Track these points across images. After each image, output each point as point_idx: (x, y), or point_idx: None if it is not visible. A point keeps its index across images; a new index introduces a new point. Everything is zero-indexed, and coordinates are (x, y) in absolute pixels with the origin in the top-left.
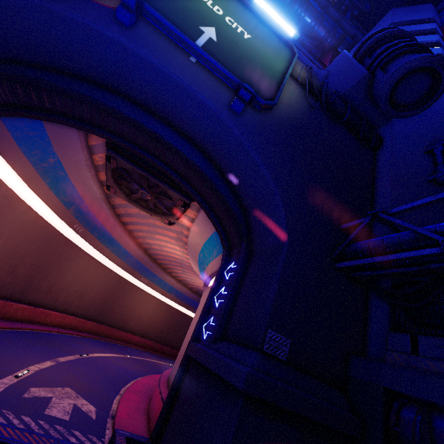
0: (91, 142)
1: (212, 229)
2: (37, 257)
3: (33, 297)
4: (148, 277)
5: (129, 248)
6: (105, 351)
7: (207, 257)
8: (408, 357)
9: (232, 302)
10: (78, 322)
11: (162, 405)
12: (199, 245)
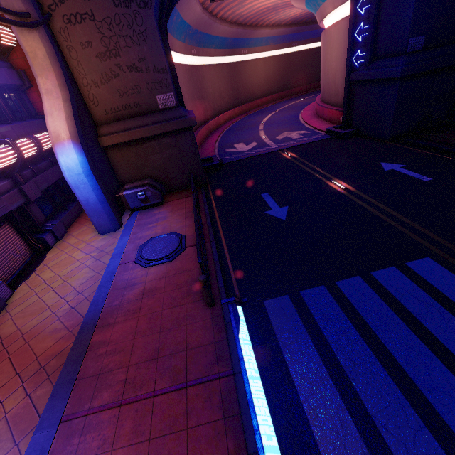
0: None
1: None
2: (196, 92)
3: (209, 115)
4: (245, 47)
5: (224, 34)
6: (263, 116)
7: None
8: None
9: (375, 33)
10: (232, 113)
11: (339, 112)
12: None
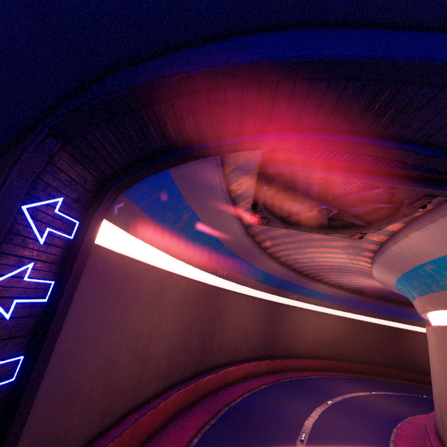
0: (227, 168)
1: None
2: (200, 322)
3: (211, 361)
4: (296, 292)
5: (272, 271)
6: (305, 406)
7: None
8: None
9: None
10: (254, 367)
11: None
12: (429, 254)
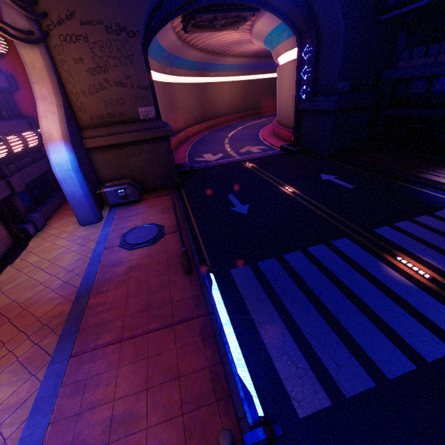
0: None
1: (280, 20)
2: (168, 106)
3: (179, 127)
4: (213, 70)
5: (194, 58)
6: (228, 132)
7: (276, 38)
8: (406, 62)
9: (315, 75)
10: (200, 127)
11: (291, 133)
12: (266, 32)
